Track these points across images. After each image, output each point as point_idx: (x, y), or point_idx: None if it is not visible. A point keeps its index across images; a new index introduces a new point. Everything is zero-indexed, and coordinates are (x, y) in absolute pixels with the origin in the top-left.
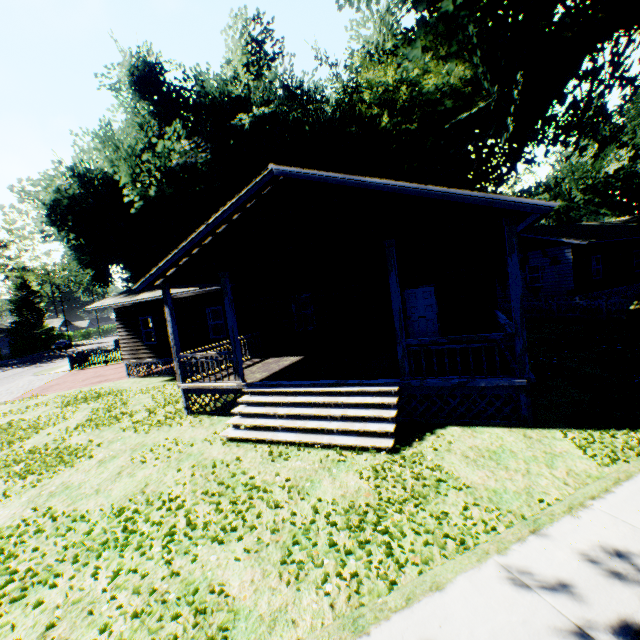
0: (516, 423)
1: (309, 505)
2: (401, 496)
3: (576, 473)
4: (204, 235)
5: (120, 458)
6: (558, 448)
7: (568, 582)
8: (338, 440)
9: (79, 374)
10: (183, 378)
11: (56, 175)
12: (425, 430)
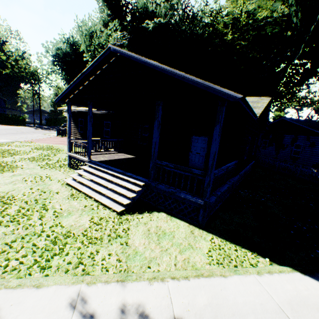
0: (195, 223)
1: (53, 223)
2: (93, 236)
3: (189, 261)
4: (81, 79)
5: (21, 176)
6: (199, 244)
7: (95, 315)
8: (102, 199)
9: (57, 138)
10: (70, 150)
11: (59, 41)
12: (148, 210)
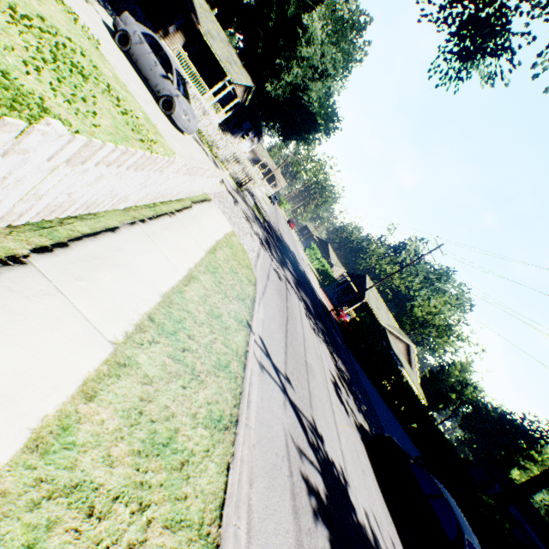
0: None
1: None
2: None
3: None
4: None
5: None
6: None
7: None
8: None
9: None
10: None
11: None
12: None
